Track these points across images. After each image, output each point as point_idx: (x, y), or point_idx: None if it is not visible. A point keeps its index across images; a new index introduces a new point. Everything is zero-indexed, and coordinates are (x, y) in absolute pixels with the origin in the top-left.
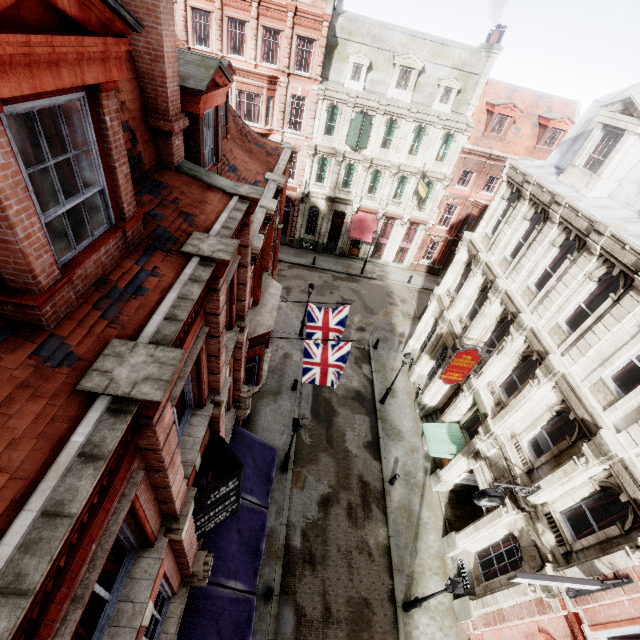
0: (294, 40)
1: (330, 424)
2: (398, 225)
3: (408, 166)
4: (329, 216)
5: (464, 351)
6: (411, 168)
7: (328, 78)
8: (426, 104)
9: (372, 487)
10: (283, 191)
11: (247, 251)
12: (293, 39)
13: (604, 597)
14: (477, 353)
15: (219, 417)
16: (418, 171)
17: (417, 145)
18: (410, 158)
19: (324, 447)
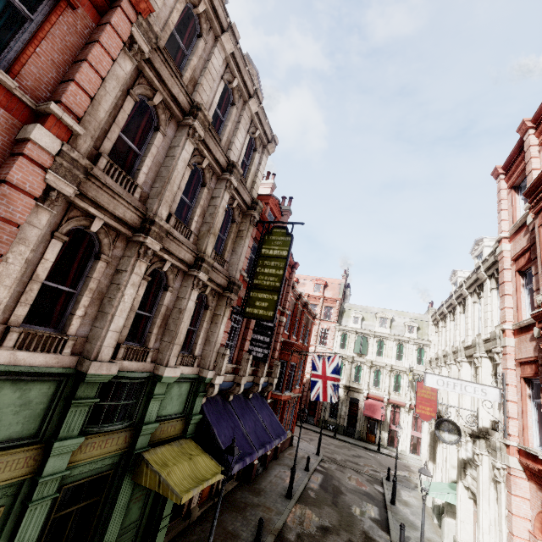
0: (323, 307)
1: (336, 496)
2: (403, 412)
3: (398, 366)
4: (347, 401)
5: (421, 381)
6: (400, 367)
7: (341, 324)
8: (400, 334)
9: None
10: (310, 333)
11: (291, 280)
12: (323, 307)
13: (507, 403)
14: None
15: None
16: (406, 369)
17: (401, 354)
18: (398, 362)
19: (328, 503)
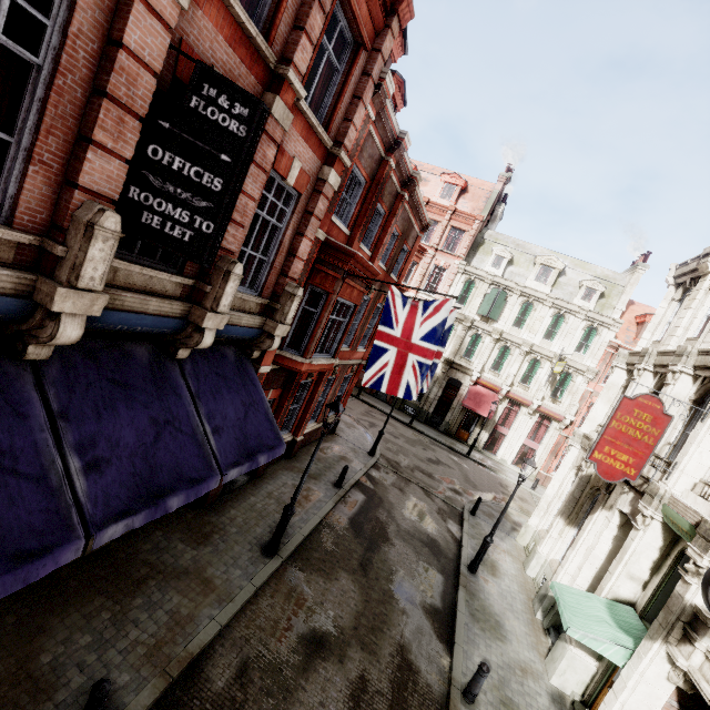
0: (448, 229)
1: (374, 547)
2: (524, 413)
3: (542, 348)
4: (442, 382)
5: (635, 398)
6: (546, 351)
7: (470, 264)
8: (566, 300)
9: (422, 681)
10: (409, 258)
11: (377, 56)
12: (447, 228)
13: None
14: (661, 409)
15: (268, 117)
16: (554, 355)
17: (554, 331)
18: (545, 342)
19: (351, 567)
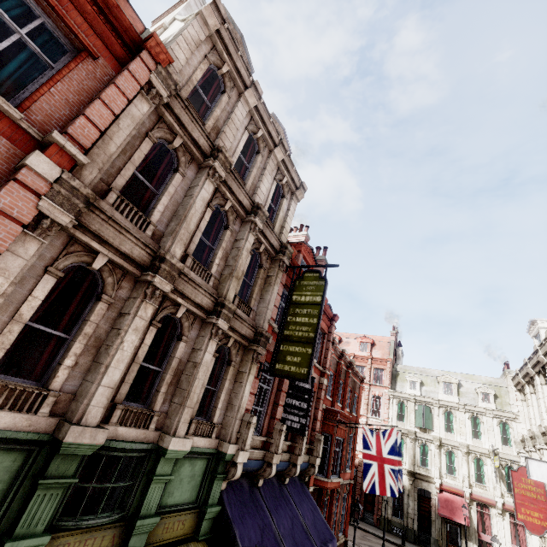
0: (372, 369)
1: None
2: (495, 514)
3: (476, 446)
4: (414, 494)
5: (517, 470)
6: (480, 448)
7: (395, 389)
8: (473, 404)
9: None
10: (359, 400)
11: (331, 334)
12: (371, 369)
13: None
14: None
15: None
16: (488, 451)
17: (478, 430)
18: (476, 440)
19: None
